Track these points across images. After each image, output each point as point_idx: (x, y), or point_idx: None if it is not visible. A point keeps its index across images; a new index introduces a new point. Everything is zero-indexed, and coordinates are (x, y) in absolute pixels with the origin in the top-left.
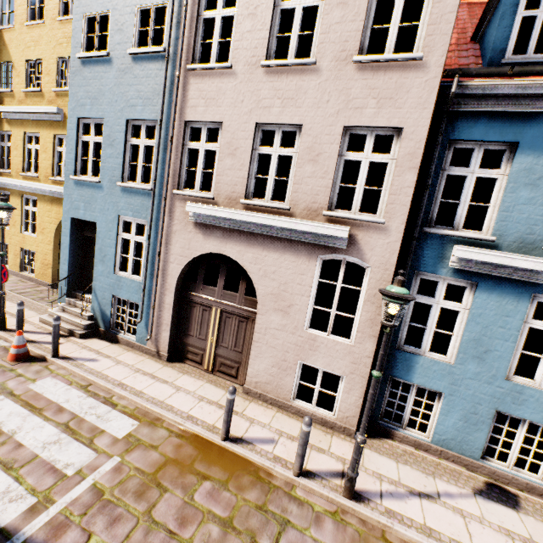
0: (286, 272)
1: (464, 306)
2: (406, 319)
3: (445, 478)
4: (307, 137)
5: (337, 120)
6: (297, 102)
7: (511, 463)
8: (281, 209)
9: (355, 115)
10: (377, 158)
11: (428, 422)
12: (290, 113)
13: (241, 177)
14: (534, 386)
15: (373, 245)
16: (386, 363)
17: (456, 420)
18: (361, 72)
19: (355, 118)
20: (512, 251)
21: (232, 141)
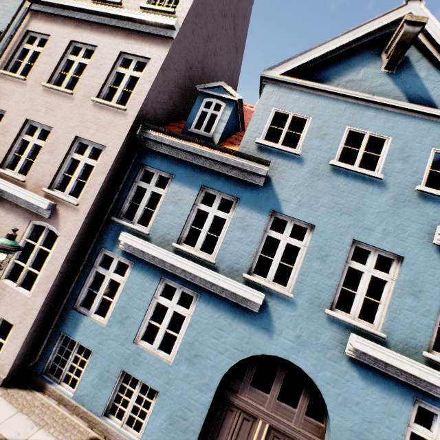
0: (5, 229)
1: (124, 280)
2: (87, 284)
3: (53, 429)
4: (53, 136)
5: (73, 131)
6: (55, 113)
7: (123, 421)
8: (18, 180)
9: (84, 131)
10: (90, 161)
11: (78, 379)
12: (49, 118)
13: (3, 151)
14: (150, 350)
15: (67, 220)
16: (62, 320)
17: (95, 377)
18: (95, 107)
19: (83, 133)
20: (157, 244)
21: (8, 125)
